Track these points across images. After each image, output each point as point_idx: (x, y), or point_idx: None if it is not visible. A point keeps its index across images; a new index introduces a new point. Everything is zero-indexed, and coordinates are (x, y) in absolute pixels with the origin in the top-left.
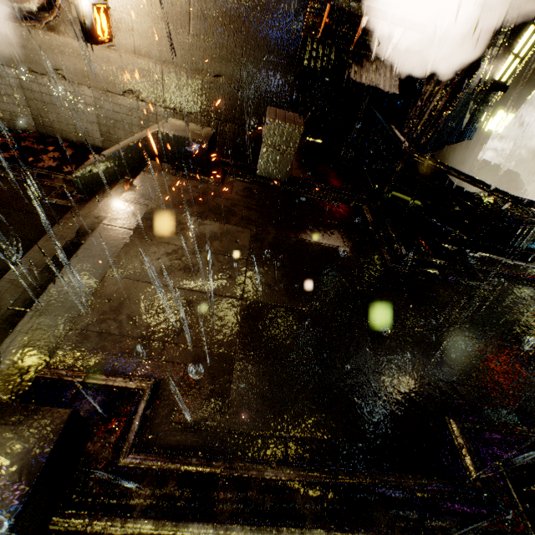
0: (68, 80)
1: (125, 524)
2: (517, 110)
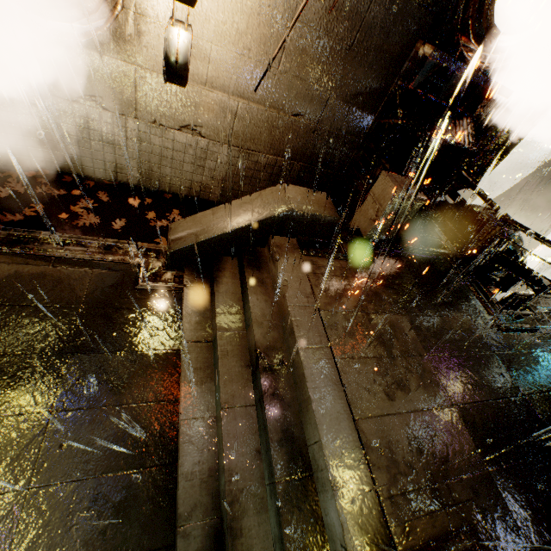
0: (105, 109)
1: None
2: None
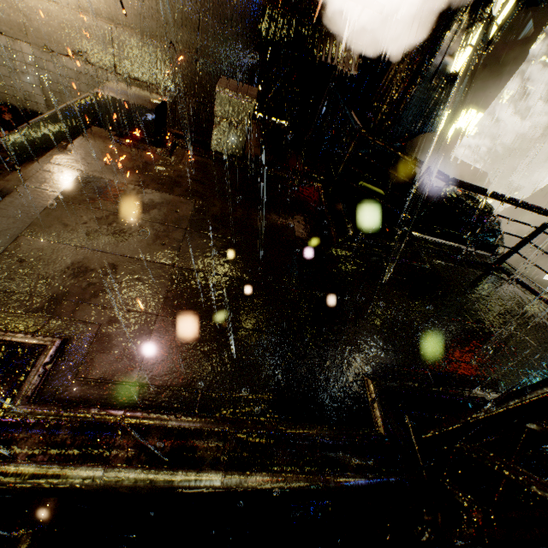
0: (2, 33)
1: (5, 468)
2: (493, 114)
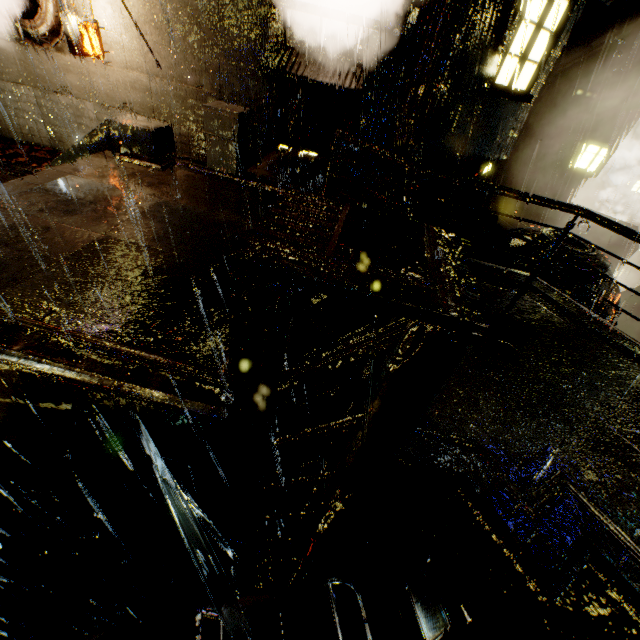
0: (74, 96)
1: None
2: None
